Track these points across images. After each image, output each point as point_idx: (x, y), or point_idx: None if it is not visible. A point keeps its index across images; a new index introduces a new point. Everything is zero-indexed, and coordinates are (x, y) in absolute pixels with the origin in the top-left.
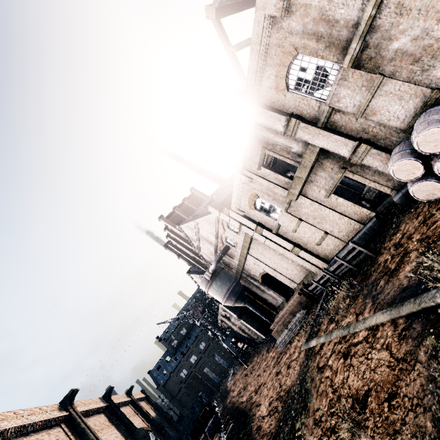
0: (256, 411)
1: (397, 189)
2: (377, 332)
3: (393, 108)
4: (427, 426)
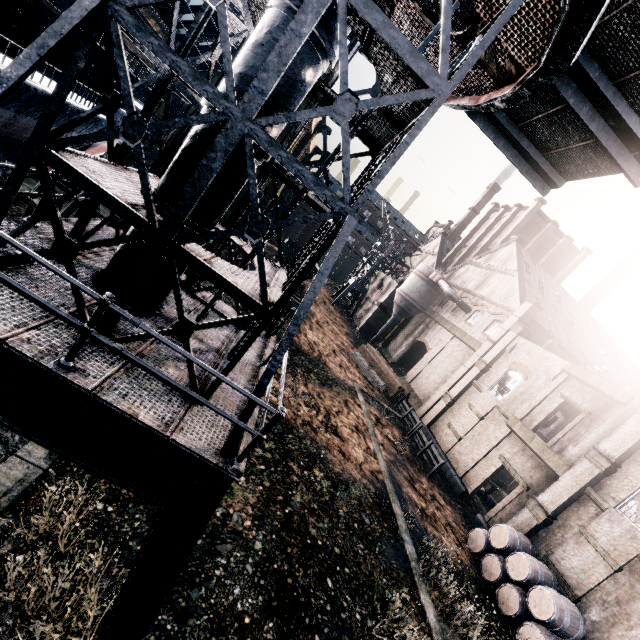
0: (307, 325)
1: (490, 522)
2: (373, 457)
3: (575, 560)
4: (336, 468)
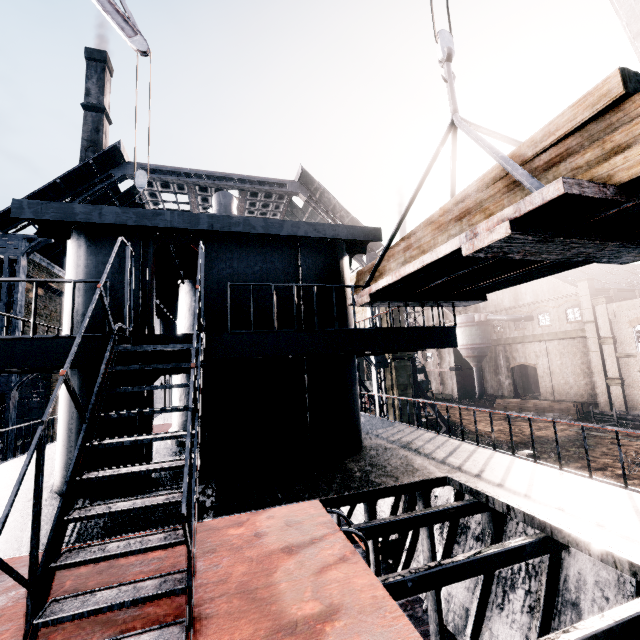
0: (468, 425)
1: None
2: None
3: None
4: None
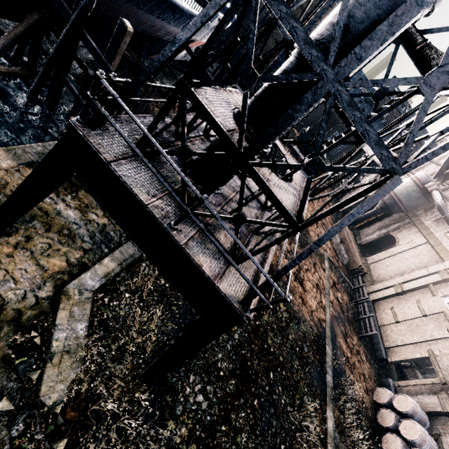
0: None
1: (397, 388)
2: (323, 309)
3: None
4: (295, 308)
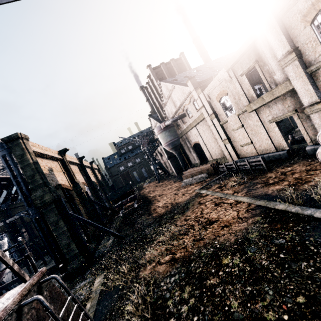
0: (156, 203)
1: (314, 143)
2: (238, 204)
3: None
4: (232, 240)
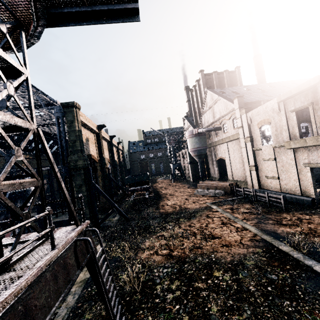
0: (165, 200)
1: None
2: (244, 230)
3: None
4: (228, 259)
